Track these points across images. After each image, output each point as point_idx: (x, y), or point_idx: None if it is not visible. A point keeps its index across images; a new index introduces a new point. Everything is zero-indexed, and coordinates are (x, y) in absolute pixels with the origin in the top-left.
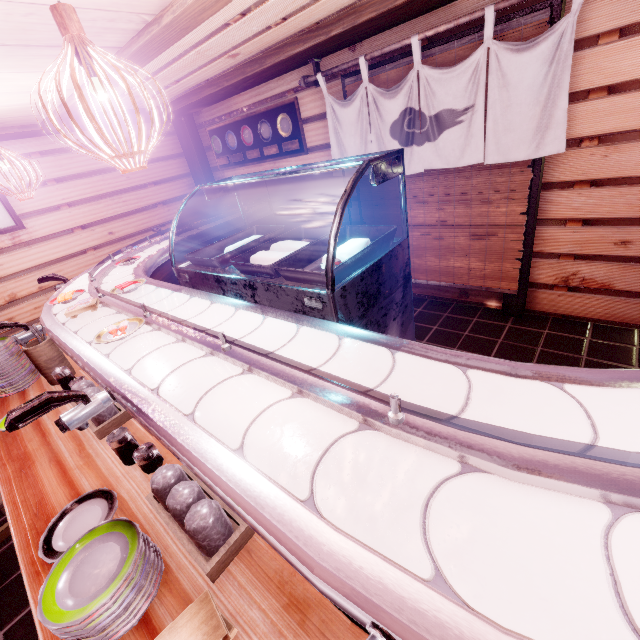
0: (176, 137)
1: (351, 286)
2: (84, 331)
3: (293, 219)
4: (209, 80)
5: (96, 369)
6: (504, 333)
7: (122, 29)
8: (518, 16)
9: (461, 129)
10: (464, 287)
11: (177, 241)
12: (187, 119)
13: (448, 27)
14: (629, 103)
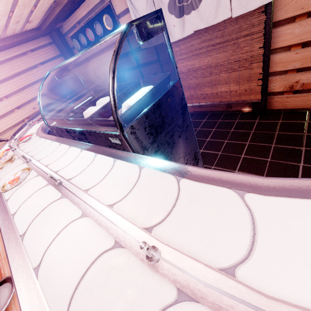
0: (54, 45)
1: (138, 124)
2: (0, 175)
3: (127, 80)
4: (55, 1)
5: None
6: (254, 126)
7: None
8: None
9: None
10: (228, 103)
11: (62, 107)
12: (56, 32)
13: None
14: None
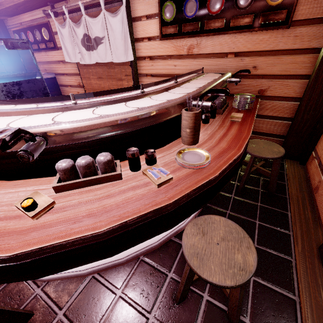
0: None
1: None
2: None
3: (59, 83)
4: None
5: None
6: None
7: None
8: (114, 2)
9: (104, 46)
10: None
11: None
12: None
13: (90, 0)
14: (154, 45)
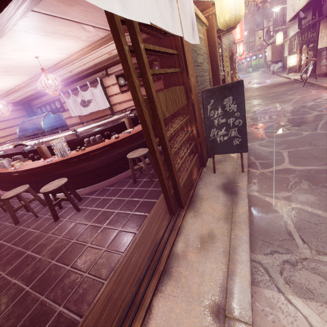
0: (24, 110)
1: (49, 131)
2: None
3: None
4: (31, 94)
5: (1, 150)
6: None
7: (3, 92)
8: (95, 82)
9: (93, 103)
10: None
11: None
12: (28, 104)
13: (82, 84)
14: (119, 97)
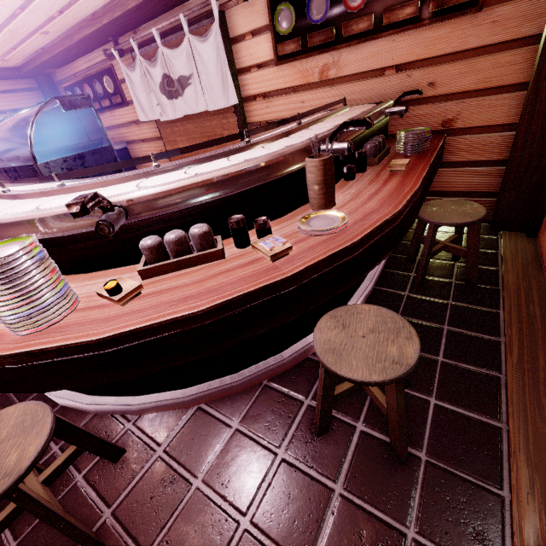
0: (40, 92)
1: (54, 163)
2: None
3: (133, 155)
4: (43, 49)
5: None
6: None
7: None
8: (202, 20)
9: (192, 88)
10: None
11: None
12: (45, 78)
13: (167, 24)
14: (267, 75)
